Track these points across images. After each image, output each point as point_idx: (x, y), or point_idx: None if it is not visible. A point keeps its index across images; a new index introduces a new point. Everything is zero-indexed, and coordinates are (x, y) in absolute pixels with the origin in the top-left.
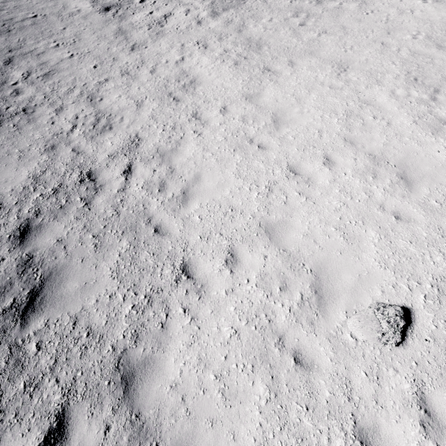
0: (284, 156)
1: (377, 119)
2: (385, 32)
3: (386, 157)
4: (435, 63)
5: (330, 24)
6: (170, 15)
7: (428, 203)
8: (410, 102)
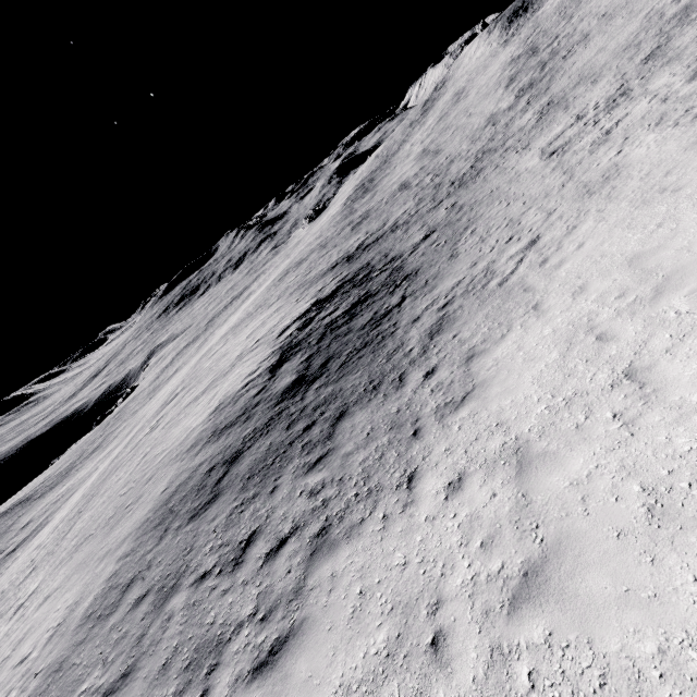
0: None
1: None
2: None
3: None
4: None
5: None
6: (625, 117)
7: None
8: None
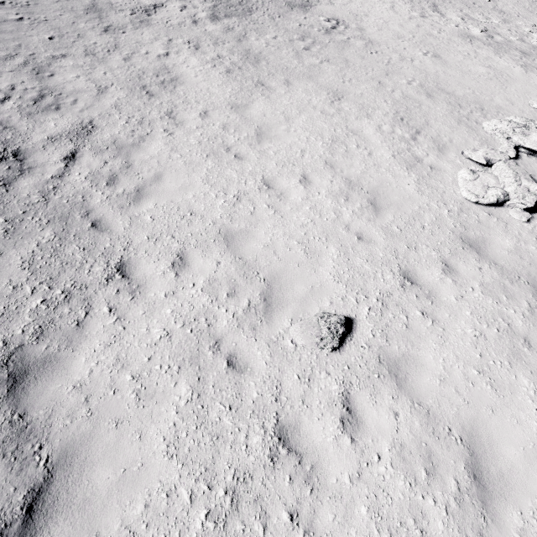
0: (261, 169)
1: (360, 148)
2: (384, 73)
3: (361, 184)
4: (422, 109)
5: (334, 54)
6: (161, 6)
7: (390, 228)
8: (393, 138)
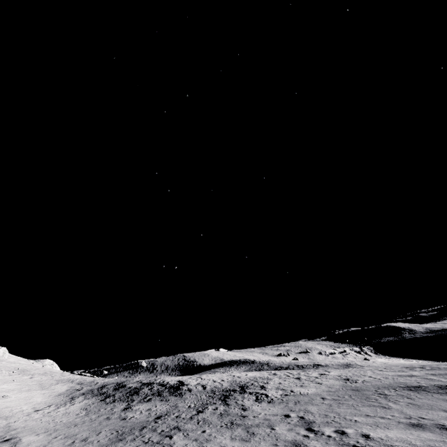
0: None
1: None
2: None
3: None
4: None
5: None
6: None
7: None
8: None
